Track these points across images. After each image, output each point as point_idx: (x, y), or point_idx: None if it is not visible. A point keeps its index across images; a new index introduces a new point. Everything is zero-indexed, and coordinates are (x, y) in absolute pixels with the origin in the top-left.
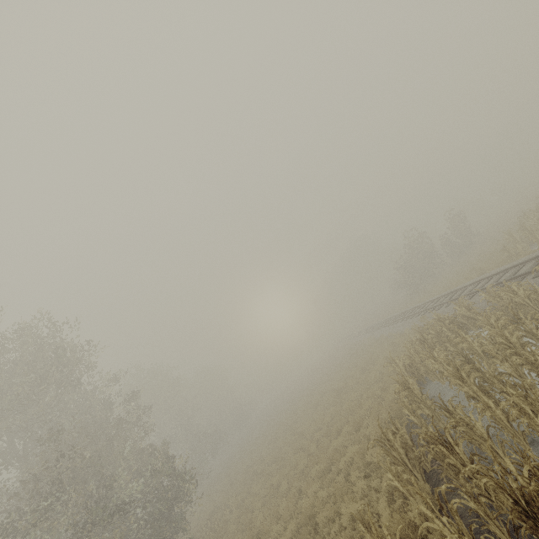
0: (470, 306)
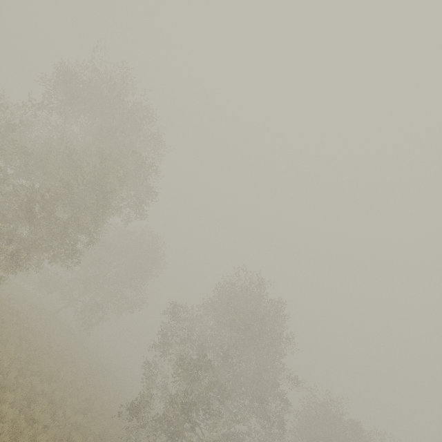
0: None
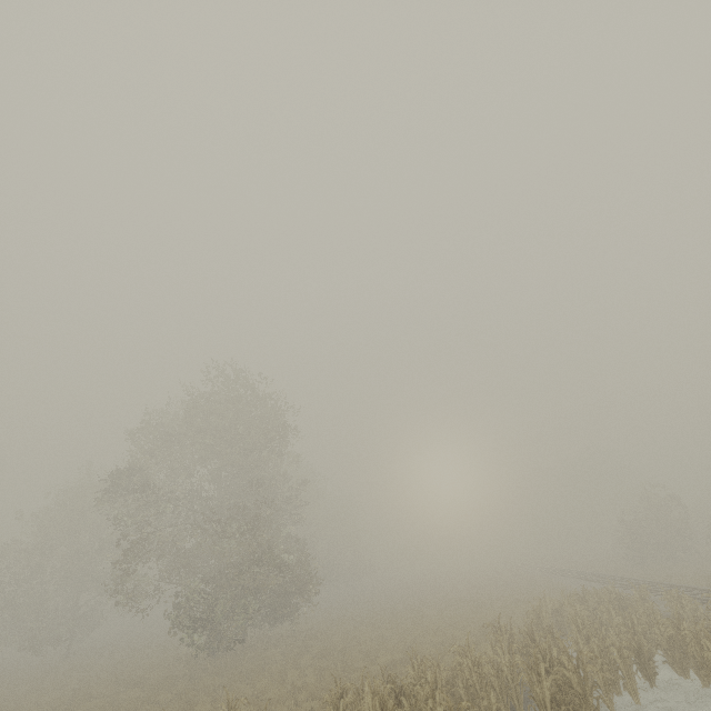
0: (645, 596)
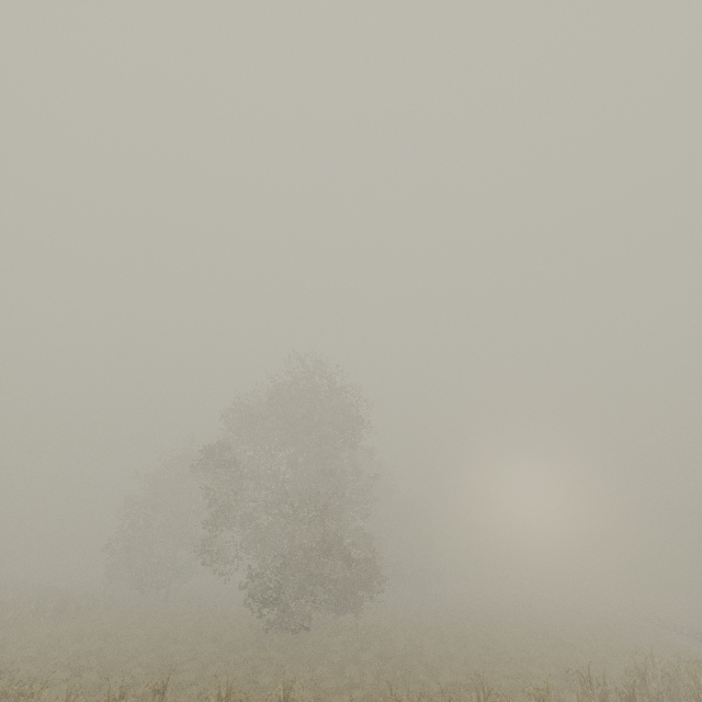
0: None
